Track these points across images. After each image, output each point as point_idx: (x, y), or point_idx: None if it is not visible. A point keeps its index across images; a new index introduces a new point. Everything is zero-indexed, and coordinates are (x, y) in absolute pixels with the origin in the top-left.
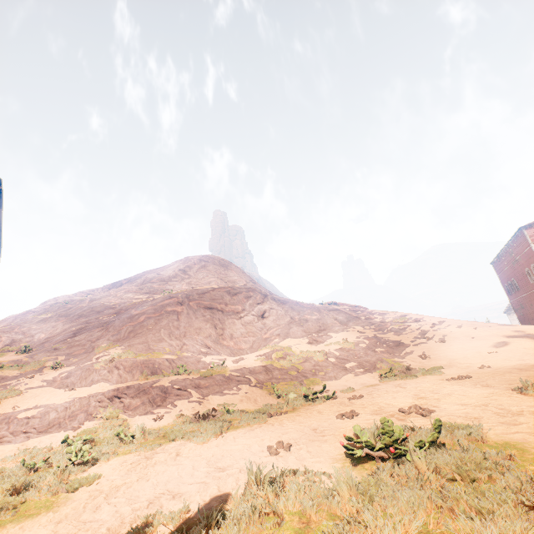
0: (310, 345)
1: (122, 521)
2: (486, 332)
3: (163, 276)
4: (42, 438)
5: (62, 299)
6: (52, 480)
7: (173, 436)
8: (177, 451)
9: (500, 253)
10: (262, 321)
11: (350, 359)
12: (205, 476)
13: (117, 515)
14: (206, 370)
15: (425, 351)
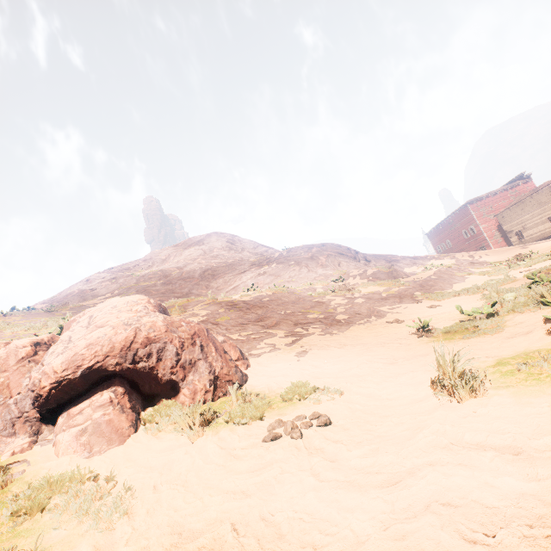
0: None
1: None
2: (503, 249)
3: (219, 247)
4: (468, 280)
5: (110, 276)
6: None
7: None
8: None
9: (439, 224)
10: (371, 263)
11: (470, 264)
12: None
13: None
14: None
15: (491, 258)
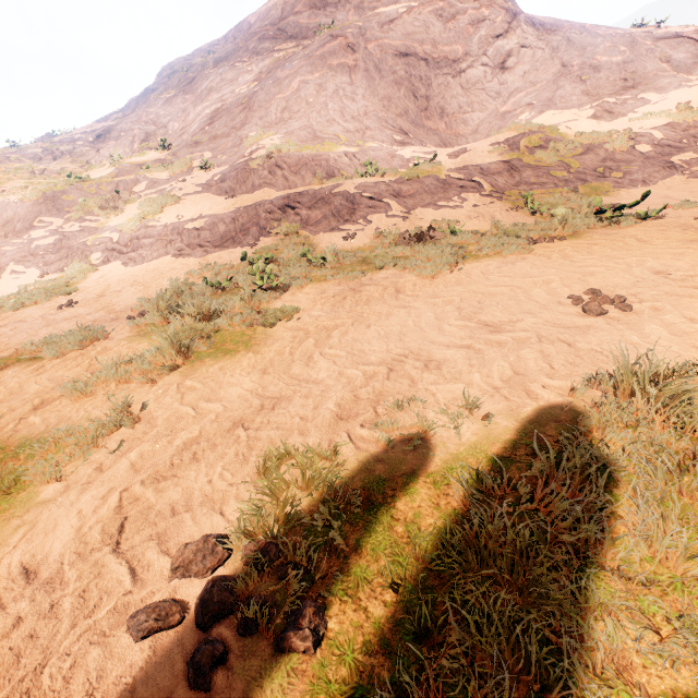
0: (597, 122)
1: (354, 393)
2: None
3: None
4: (220, 253)
5: (178, 65)
6: (242, 308)
7: (379, 264)
8: (394, 286)
9: None
10: (500, 78)
11: (687, 146)
12: (469, 338)
13: (342, 380)
14: (405, 170)
15: None
